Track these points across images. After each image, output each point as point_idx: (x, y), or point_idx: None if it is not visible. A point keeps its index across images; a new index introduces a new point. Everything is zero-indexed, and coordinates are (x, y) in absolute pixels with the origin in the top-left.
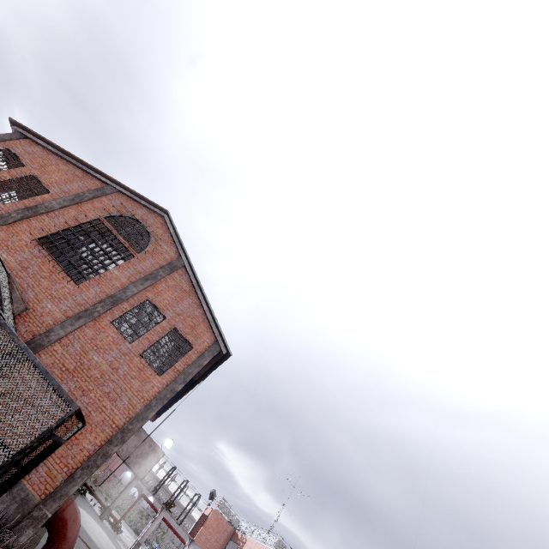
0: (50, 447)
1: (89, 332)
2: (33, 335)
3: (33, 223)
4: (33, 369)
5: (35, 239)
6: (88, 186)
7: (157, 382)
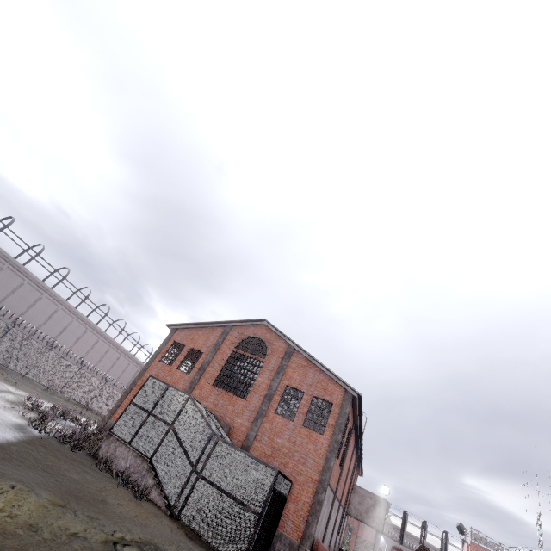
0: (279, 498)
1: (267, 425)
2: (241, 442)
3: (206, 376)
4: None
5: (212, 385)
6: (217, 335)
7: (323, 439)
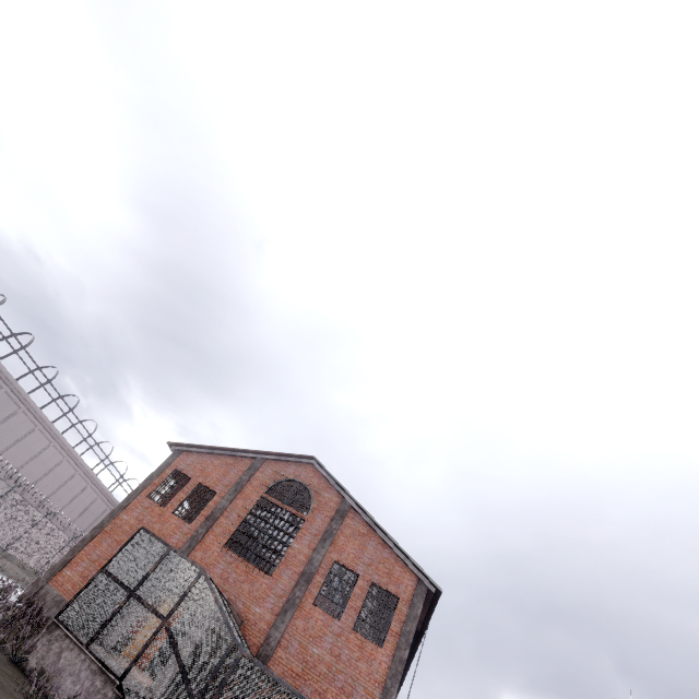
0: None
1: (299, 623)
2: (257, 648)
3: (216, 530)
4: (278, 690)
5: (223, 546)
6: (242, 469)
7: (381, 655)
